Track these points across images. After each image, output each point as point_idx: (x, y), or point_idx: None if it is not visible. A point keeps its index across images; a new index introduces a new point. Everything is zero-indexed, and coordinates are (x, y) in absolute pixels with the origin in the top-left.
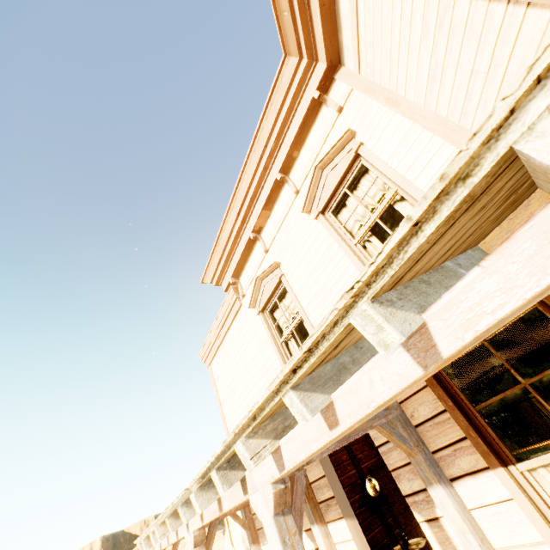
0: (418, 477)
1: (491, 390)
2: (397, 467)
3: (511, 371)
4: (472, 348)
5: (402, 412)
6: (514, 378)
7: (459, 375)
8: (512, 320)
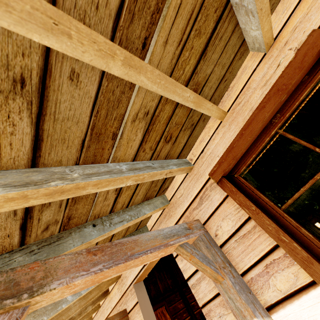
0: (229, 311)
1: (296, 186)
2: (207, 302)
3: (316, 150)
4: (267, 147)
5: (206, 233)
6: (318, 165)
7: (258, 181)
8: (305, 94)
